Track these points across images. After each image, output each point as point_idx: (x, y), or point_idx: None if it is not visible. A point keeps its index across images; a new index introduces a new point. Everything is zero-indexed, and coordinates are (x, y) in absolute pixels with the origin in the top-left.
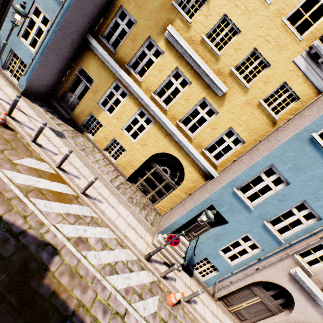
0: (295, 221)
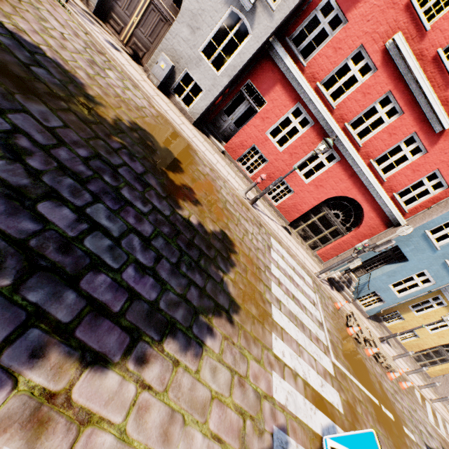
0: None
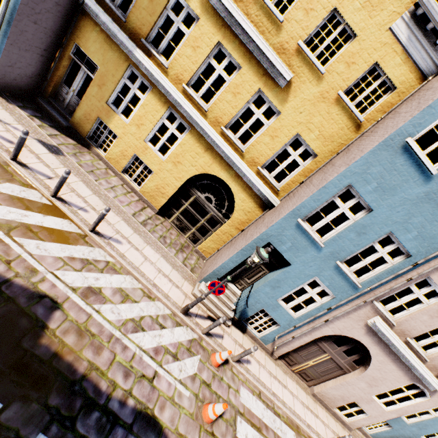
0: (379, 260)
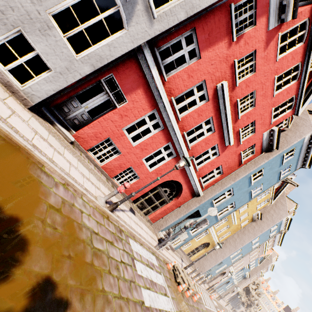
0: None
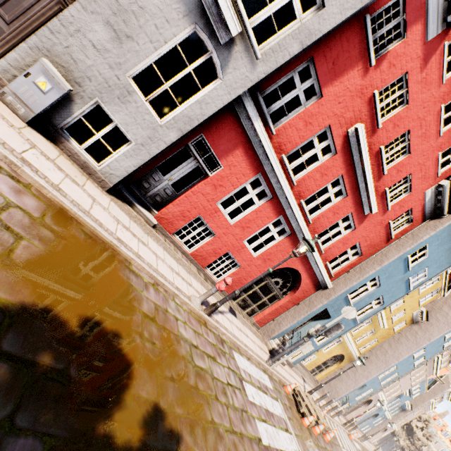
0: None
